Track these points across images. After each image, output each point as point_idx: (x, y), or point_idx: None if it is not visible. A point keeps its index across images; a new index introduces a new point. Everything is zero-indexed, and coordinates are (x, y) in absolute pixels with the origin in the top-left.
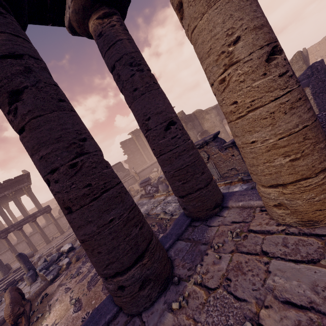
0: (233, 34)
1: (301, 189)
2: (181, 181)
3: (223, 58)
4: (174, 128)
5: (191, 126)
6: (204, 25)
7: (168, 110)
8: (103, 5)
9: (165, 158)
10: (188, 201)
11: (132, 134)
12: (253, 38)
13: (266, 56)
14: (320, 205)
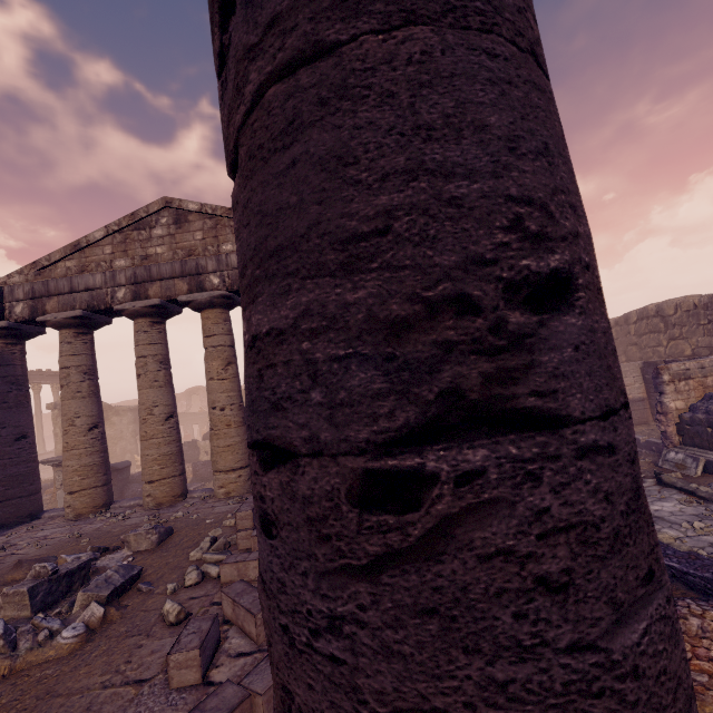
0: (79, 414)
1: (81, 495)
2: (6, 487)
3: (70, 421)
4: (25, 441)
5: None
6: (68, 403)
7: (28, 426)
8: (14, 338)
9: (1, 463)
10: (3, 507)
11: None
12: (87, 420)
13: (90, 428)
14: (87, 505)
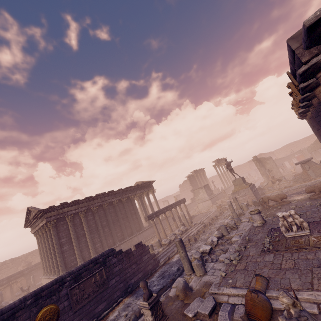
0: None
1: None
2: None
3: None
4: None
5: (261, 165)
6: None
7: None
8: None
9: None
10: None
11: (193, 172)
12: None
13: None
14: None
